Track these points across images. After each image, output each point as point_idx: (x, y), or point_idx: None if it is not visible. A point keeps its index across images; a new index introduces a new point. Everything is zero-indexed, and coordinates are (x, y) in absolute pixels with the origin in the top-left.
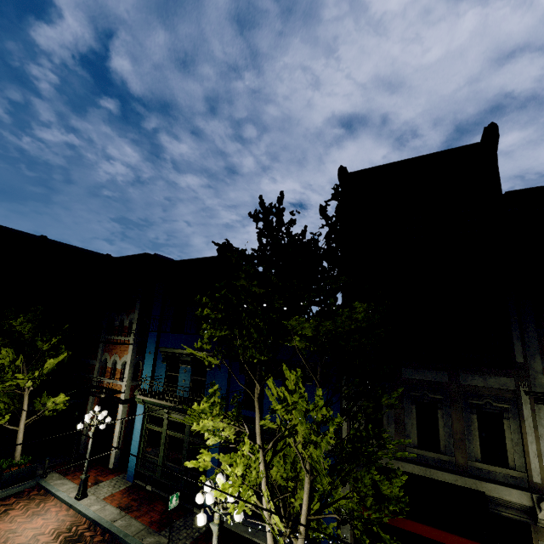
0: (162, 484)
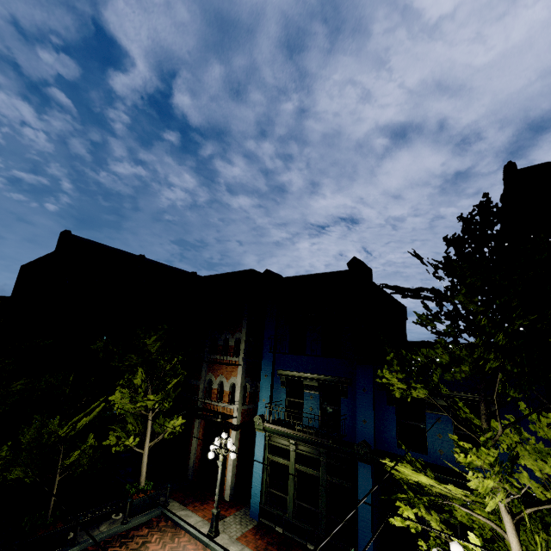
0: (295, 526)
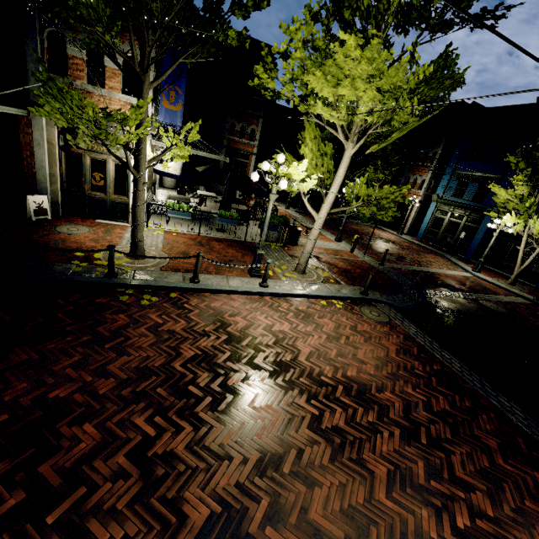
0: (439, 243)
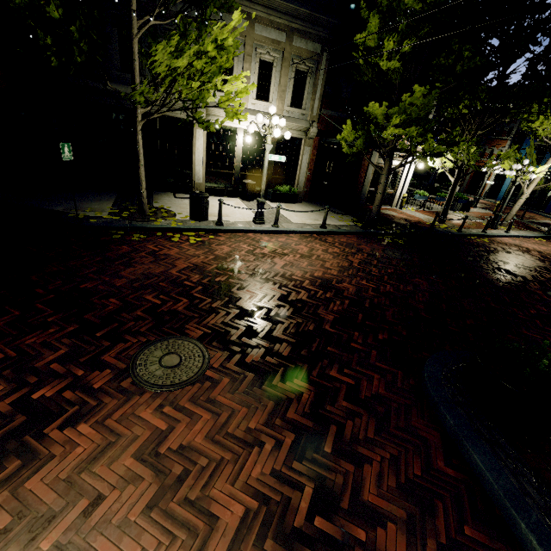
0: None
